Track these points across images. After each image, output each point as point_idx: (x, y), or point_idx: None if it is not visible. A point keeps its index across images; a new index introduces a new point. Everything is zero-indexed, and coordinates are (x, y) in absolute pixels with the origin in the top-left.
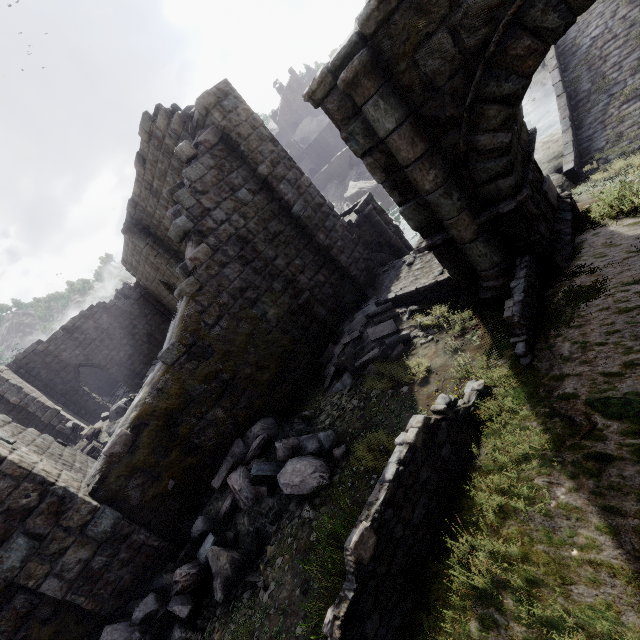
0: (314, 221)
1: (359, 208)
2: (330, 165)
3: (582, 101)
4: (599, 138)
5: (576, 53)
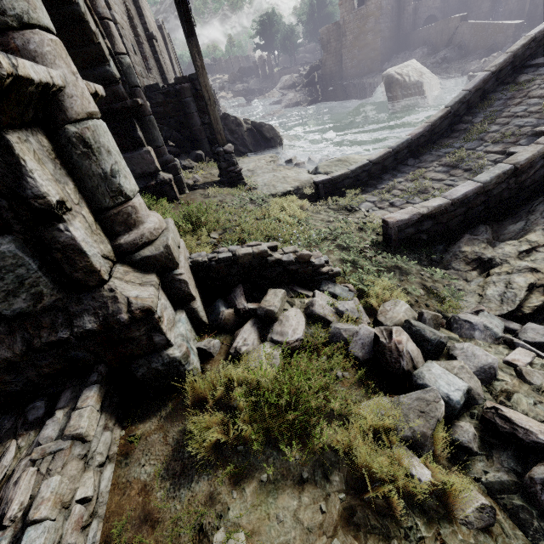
0: None
1: (176, 79)
2: (436, 25)
3: (456, 132)
4: (392, 179)
5: (538, 68)
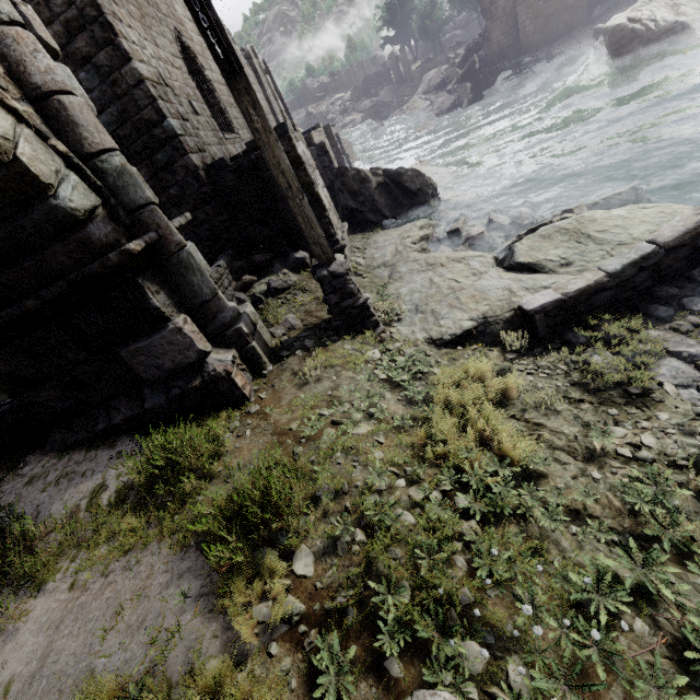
0: (135, 146)
1: (249, 144)
2: None
3: None
4: None
5: None
